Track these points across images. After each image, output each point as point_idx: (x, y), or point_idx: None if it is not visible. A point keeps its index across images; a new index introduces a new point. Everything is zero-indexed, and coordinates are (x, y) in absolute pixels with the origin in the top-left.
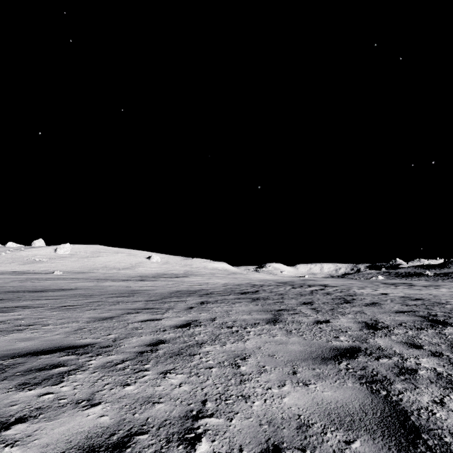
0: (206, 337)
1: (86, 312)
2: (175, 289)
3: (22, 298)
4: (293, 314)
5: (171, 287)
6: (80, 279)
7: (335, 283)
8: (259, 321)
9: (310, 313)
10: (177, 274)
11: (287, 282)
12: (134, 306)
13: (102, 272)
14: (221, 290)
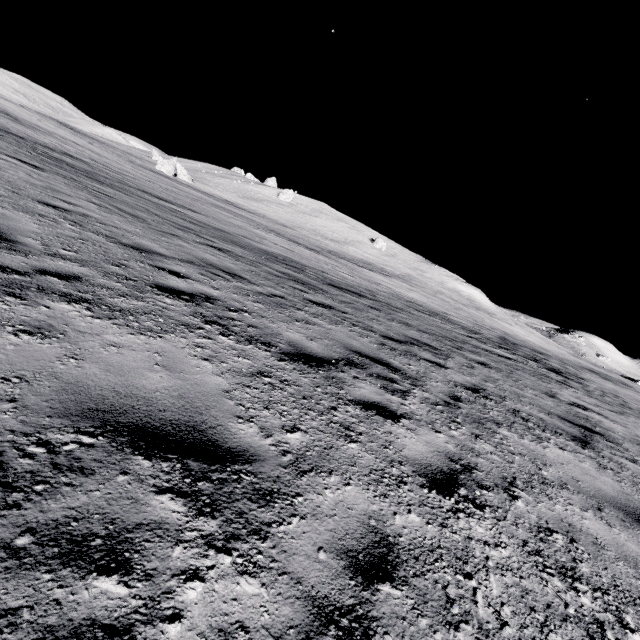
0: (1, 199)
1: (76, 191)
2: (289, 256)
3: (118, 188)
4: (207, 272)
5: (302, 258)
6: (256, 223)
7: (619, 392)
8: (125, 241)
9: (230, 283)
10: (385, 271)
11: (530, 348)
12: (136, 213)
13: (303, 234)
14: (335, 279)
